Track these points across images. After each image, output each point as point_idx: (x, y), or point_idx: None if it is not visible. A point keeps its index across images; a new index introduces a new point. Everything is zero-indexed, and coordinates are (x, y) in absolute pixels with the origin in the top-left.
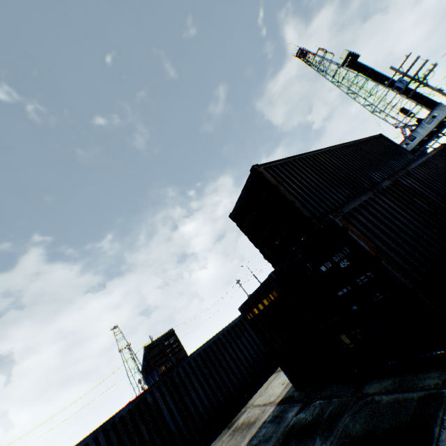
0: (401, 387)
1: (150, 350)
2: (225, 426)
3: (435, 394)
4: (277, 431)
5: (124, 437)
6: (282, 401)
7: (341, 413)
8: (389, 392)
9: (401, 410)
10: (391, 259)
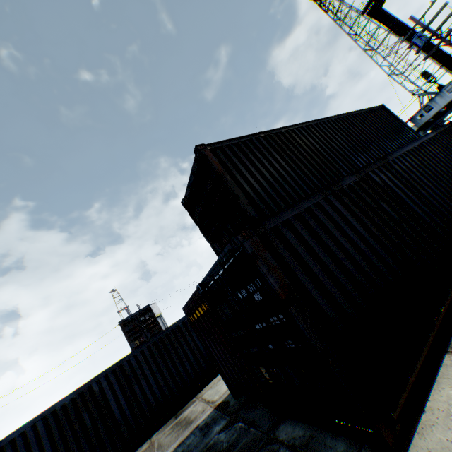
0: (306, 448)
1: (124, 325)
2: (173, 415)
3: None
4: (197, 447)
5: (65, 425)
6: (219, 406)
7: None
8: (294, 450)
9: None
10: (313, 300)
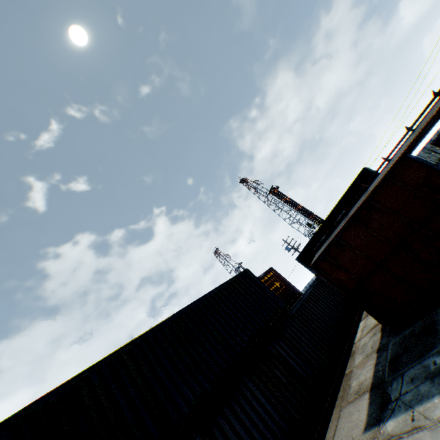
0: None
1: None
2: None
3: None
4: None
5: None
6: None
7: None
8: None
9: None
10: None
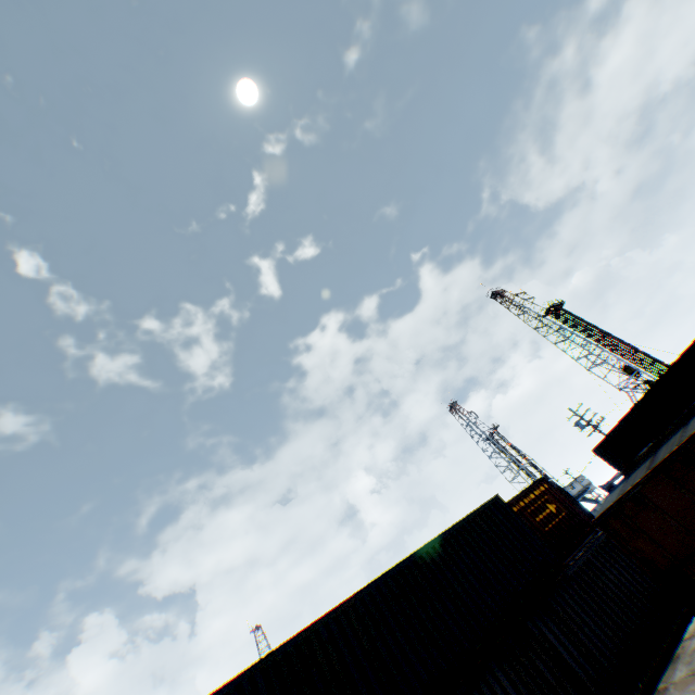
0: None
1: None
2: None
3: None
4: None
5: None
6: None
7: None
8: None
9: None
10: None
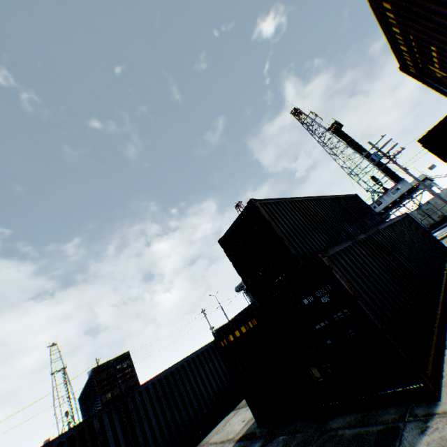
0: (362, 422)
1: (98, 372)
2: None
3: (392, 427)
4: None
5: None
6: (242, 438)
7: (306, 446)
8: (352, 426)
9: (362, 442)
10: (365, 301)
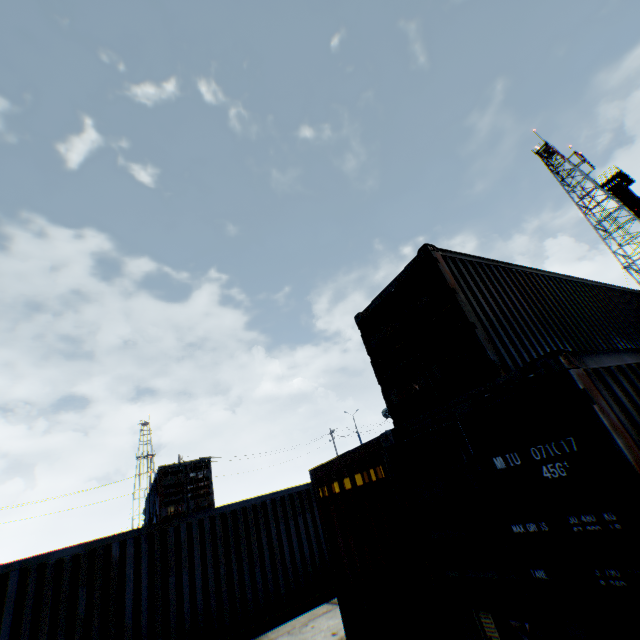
0: None
1: (165, 474)
2: None
3: None
4: None
5: (47, 597)
6: None
7: None
8: None
9: None
10: None
